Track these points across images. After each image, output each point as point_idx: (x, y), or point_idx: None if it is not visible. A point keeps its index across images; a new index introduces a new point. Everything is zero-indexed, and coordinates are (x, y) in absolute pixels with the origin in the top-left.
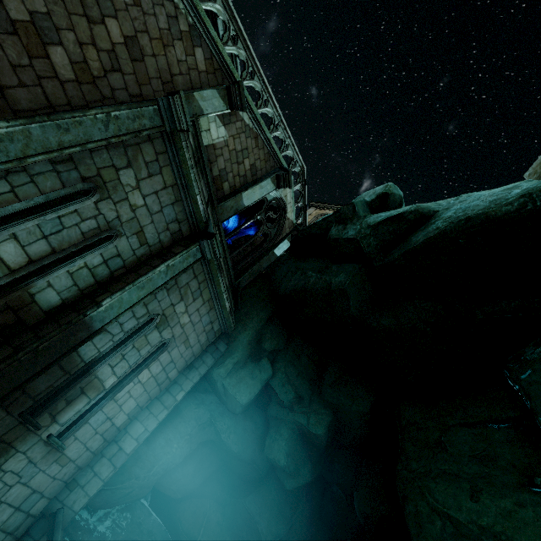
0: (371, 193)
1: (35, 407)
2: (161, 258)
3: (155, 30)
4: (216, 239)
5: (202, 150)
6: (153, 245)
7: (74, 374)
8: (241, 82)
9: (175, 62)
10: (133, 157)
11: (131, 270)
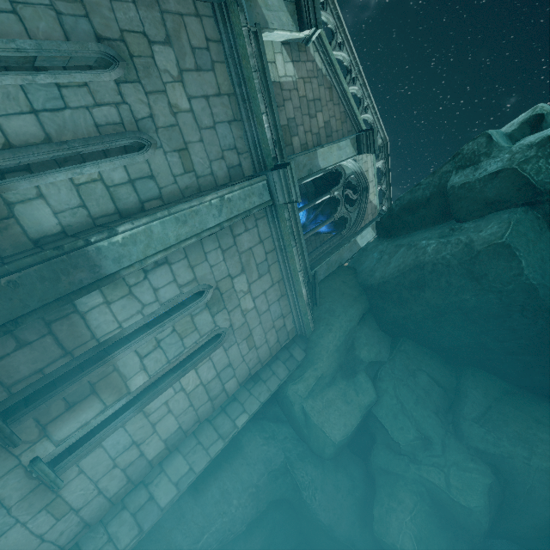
0: (505, 129)
1: (17, 406)
2: (213, 189)
3: None
4: (291, 169)
5: (267, 76)
6: (202, 176)
7: (80, 357)
8: None
9: None
10: (173, 32)
11: (169, 203)
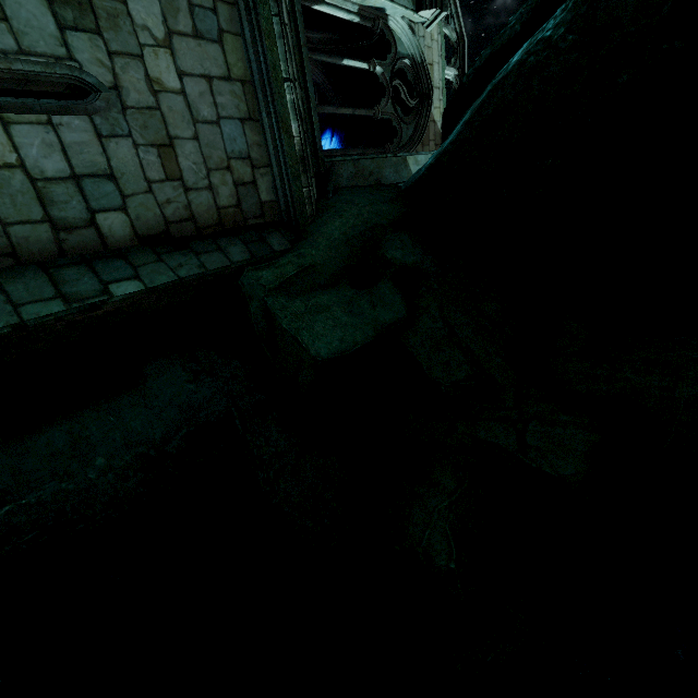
0: None
1: None
2: None
3: None
4: None
5: None
6: None
7: None
8: None
9: None
10: None
11: None
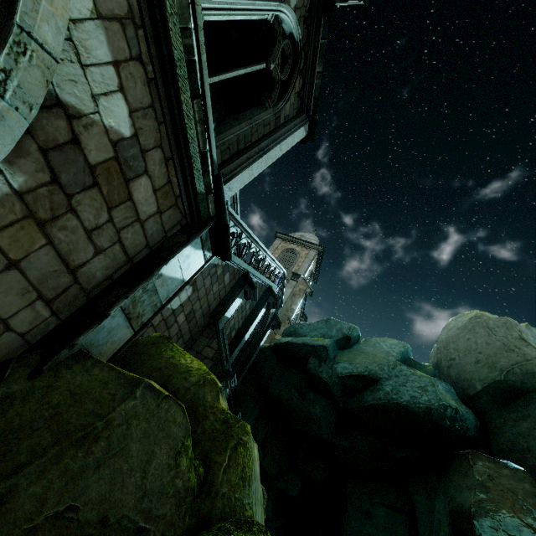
0: (338, 328)
1: None
2: None
3: (203, 292)
4: (239, 414)
5: (225, 339)
6: None
7: None
8: (256, 289)
9: (212, 297)
10: None
11: None
